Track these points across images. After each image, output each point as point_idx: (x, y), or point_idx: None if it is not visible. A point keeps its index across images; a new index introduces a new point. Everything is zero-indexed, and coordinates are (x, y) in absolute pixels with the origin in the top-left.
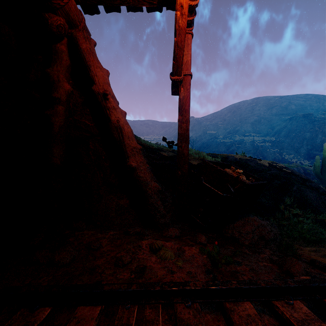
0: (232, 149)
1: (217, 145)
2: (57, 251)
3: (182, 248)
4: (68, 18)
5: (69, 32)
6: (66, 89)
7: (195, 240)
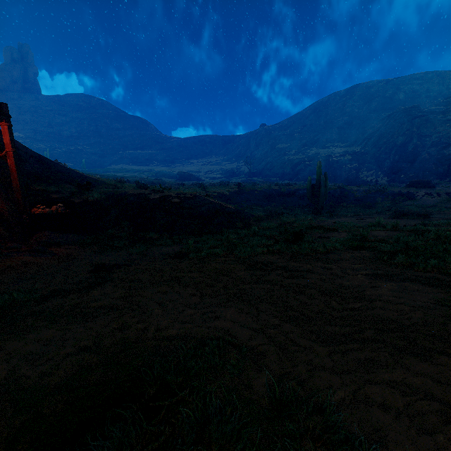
0: (298, 169)
1: (283, 165)
2: None
3: None
4: None
5: None
6: None
7: None
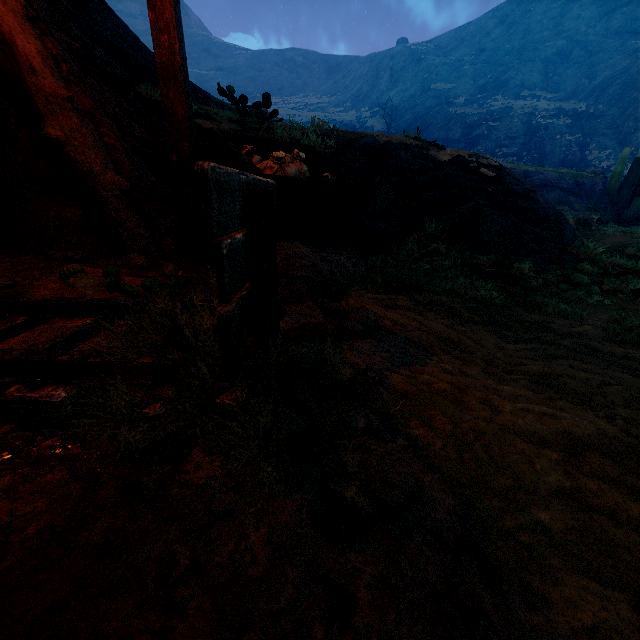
0: (476, 134)
1: (446, 124)
2: None
3: (121, 279)
4: None
5: None
6: None
7: (159, 271)
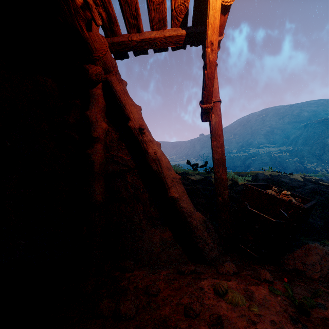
0: (247, 162)
1: (232, 160)
2: (121, 301)
3: (248, 289)
4: (104, 66)
5: (104, 77)
6: (104, 128)
7: (259, 277)
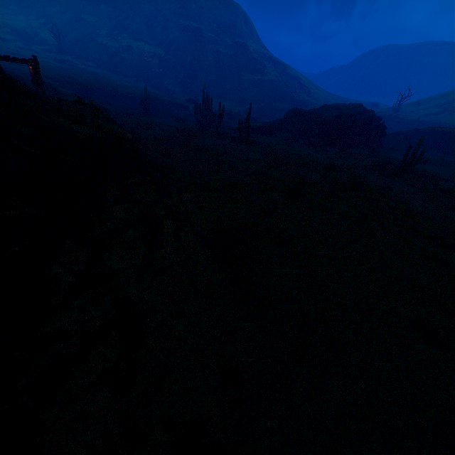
0: (116, 61)
1: (98, 50)
2: None
3: None
4: None
5: None
6: None
7: None
